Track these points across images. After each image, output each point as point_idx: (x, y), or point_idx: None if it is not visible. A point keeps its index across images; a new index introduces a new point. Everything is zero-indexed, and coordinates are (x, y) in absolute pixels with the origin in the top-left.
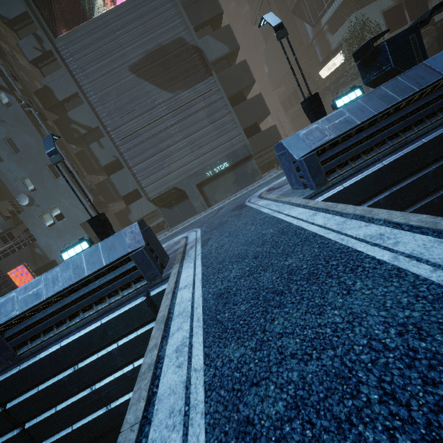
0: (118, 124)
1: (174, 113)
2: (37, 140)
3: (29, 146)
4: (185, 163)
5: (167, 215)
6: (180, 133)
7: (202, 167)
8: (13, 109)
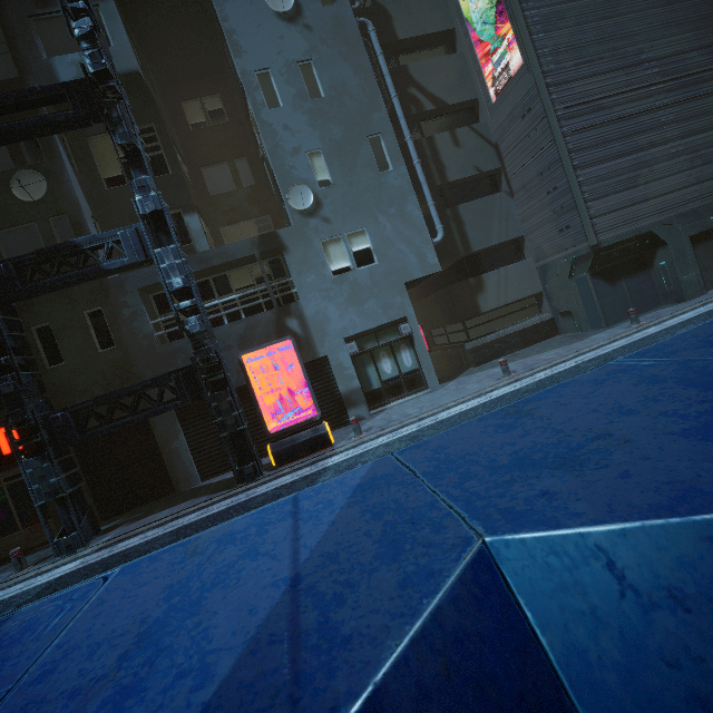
0: (567, 77)
1: (671, 86)
2: (364, 81)
3: (345, 89)
4: (676, 185)
5: (603, 297)
6: (675, 125)
7: (705, 202)
8: (335, 11)
